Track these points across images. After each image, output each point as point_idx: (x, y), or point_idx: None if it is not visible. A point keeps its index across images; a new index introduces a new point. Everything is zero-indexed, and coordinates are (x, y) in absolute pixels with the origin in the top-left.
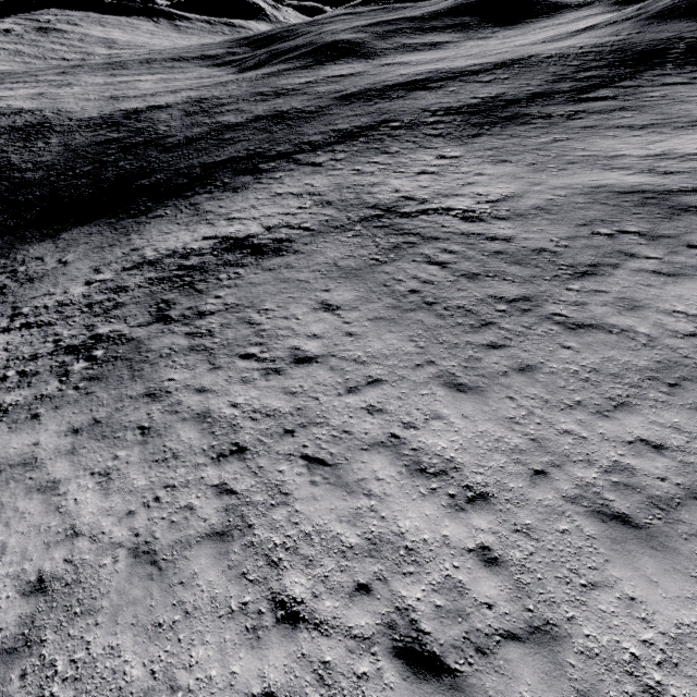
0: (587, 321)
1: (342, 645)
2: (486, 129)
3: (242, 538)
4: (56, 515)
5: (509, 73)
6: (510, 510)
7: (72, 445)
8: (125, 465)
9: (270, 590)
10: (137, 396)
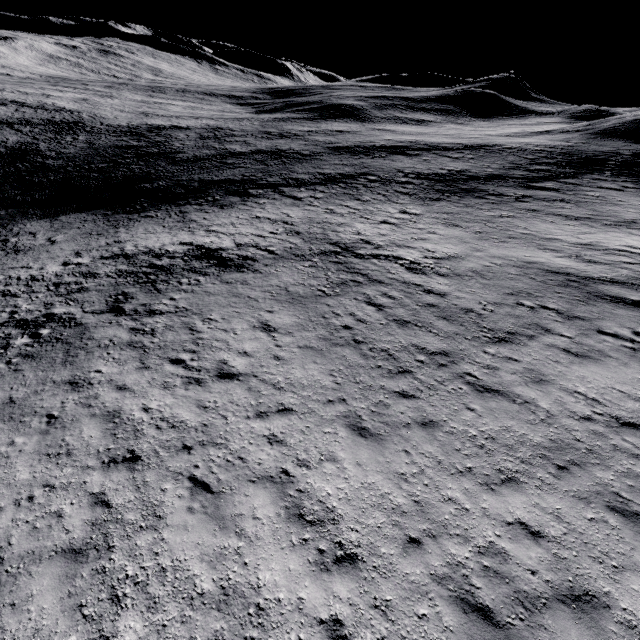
0: (495, 386)
1: None
2: (446, 195)
3: (96, 561)
4: None
5: (475, 154)
6: (374, 579)
7: None
8: (17, 453)
9: (100, 632)
10: (60, 382)
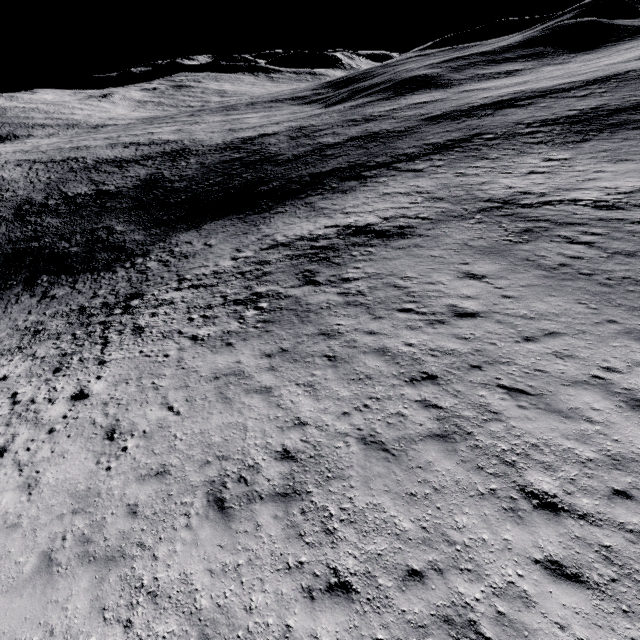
0: None
1: (618, 535)
2: (592, 135)
3: (465, 441)
4: (279, 409)
5: (605, 87)
6: None
7: (270, 365)
8: (325, 381)
9: (515, 483)
10: (313, 335)
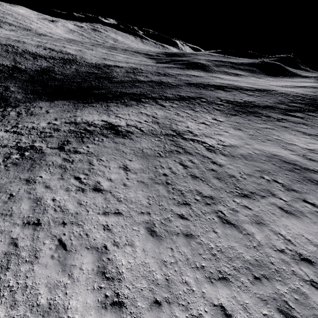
0: (233, 221)
1: None
2: (240, 113)
3: None
4: None
5: (260, 94)
6: None
7: None
8: None
9: None
10: (22, 179)
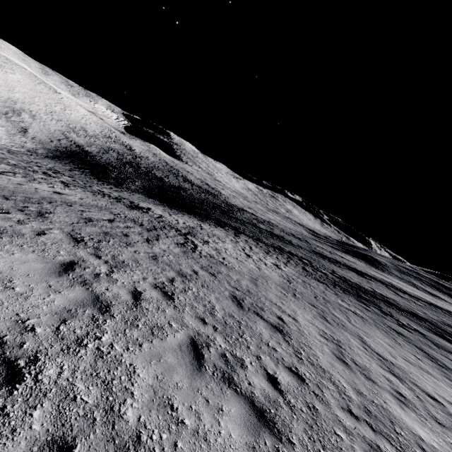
0: None
1: None
2: (335, 286)
3: None
4: None
5: (427, 306)
6: None
7: None
8: None
9: None
10: None
